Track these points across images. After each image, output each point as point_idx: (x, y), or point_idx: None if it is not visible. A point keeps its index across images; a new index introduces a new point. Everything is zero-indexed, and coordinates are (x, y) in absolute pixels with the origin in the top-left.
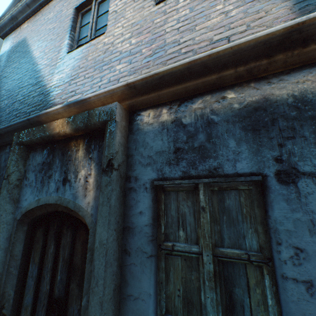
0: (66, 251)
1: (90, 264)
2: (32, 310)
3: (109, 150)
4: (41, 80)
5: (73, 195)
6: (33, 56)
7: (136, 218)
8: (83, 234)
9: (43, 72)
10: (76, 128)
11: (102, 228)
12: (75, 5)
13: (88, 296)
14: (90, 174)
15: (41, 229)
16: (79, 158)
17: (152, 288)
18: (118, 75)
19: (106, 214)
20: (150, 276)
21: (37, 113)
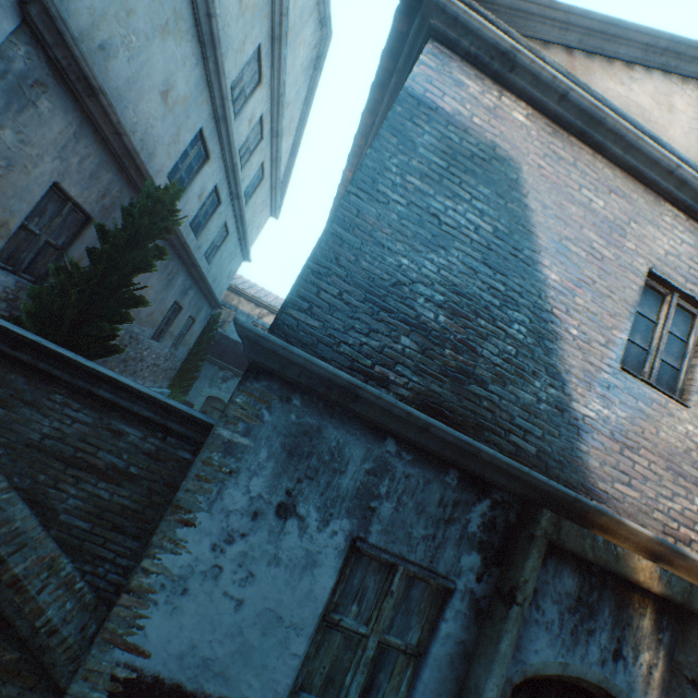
0: None
1: None
2: None
3: None
4: (559, 371)
5: (628, 683)
6: (540, 264)
7: None
8: None
9: (565, 351)
10: (669, 595)
11: None
12: (653, 264)
13: None
14: (655, 663)
15: (522, 695)
16: (643, 628)
17: None
18: (694, 513)
19: None
20: None
21: (543, 448)
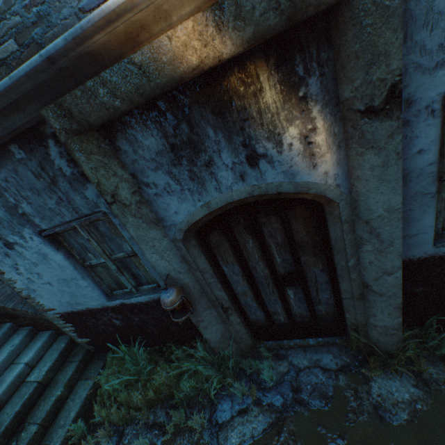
0: (277, 237)
1: (351, 234)
2: (256, 292)
3: (388, 65)
4: None
5: (284, 174)
6: None
7: (411, 162)
8: (300, 211)
9: None
10: (256, 34)
11: (391, 195)
12: None
13: (356, 258)
14: (312, 129)
15: (216, 233)
16: (269, 107)
17: (433, 220)
18: None
19: (397, 176)
20: (433, 212)
21: (14, 28)
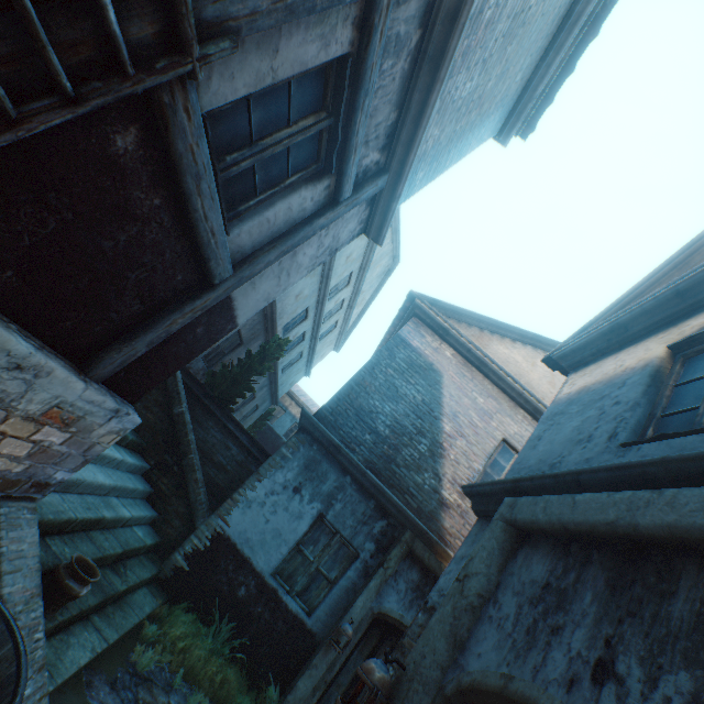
0: None
1: None
2: (348, 692)
3: None
4: (439, 473)
5: None
6: (442, 420)
7: None
8: None
9: (445, 464)
10: None
11: None
12: (505, 436)
13: None
14: None
15: (379, 630)
16: None
17: None
18: None
19: None
20: None
21: (421, 507)
